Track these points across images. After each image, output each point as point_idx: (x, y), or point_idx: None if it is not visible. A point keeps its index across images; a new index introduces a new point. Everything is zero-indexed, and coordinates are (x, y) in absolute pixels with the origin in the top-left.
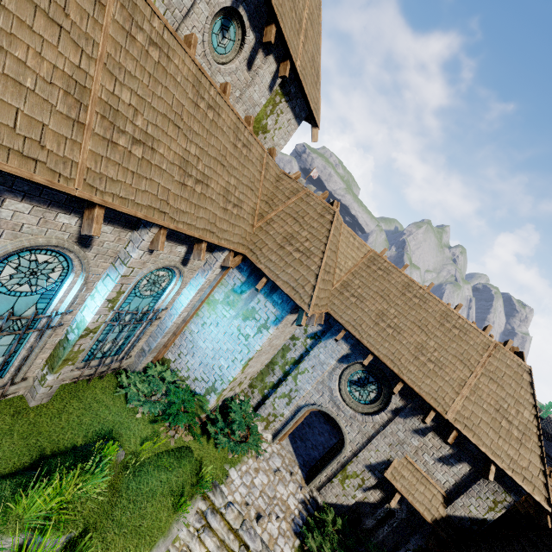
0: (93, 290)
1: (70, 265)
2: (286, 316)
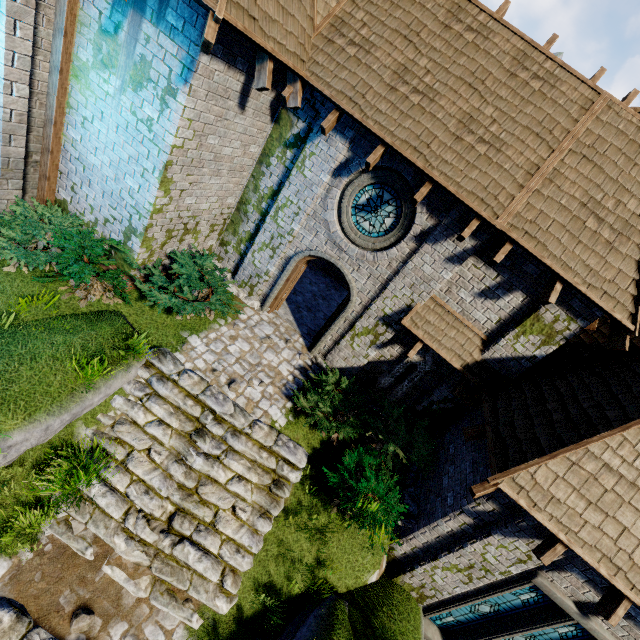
0: None
1: None
2: (200, 59)
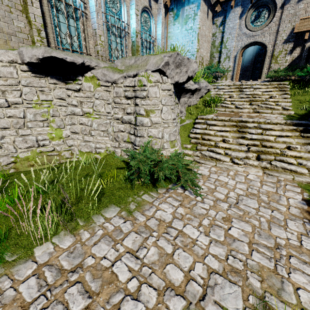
0: (130, 17)
1: (120, 1)
2: (201, 2)
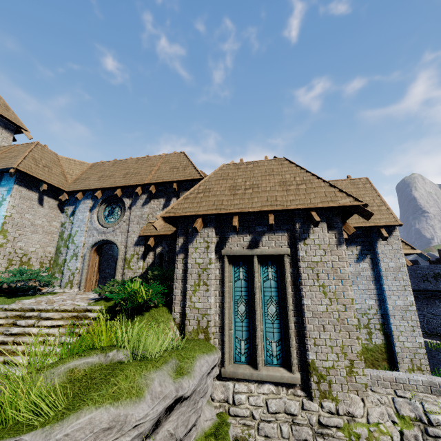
0: None
1: None
2: (14, 187)
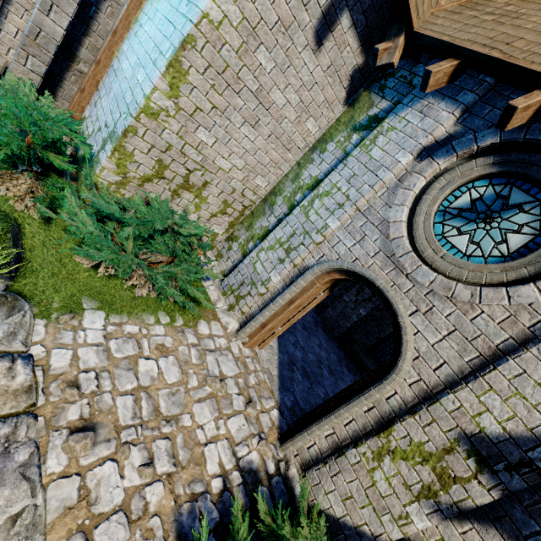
0: None
1: None
2: None
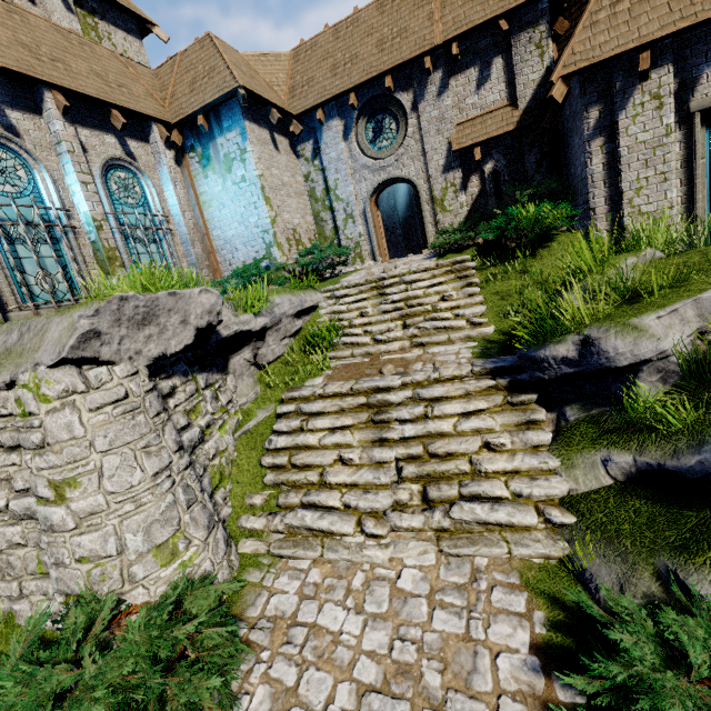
0: (70, 190)
1: (25, 163)
2: (246, 125)
